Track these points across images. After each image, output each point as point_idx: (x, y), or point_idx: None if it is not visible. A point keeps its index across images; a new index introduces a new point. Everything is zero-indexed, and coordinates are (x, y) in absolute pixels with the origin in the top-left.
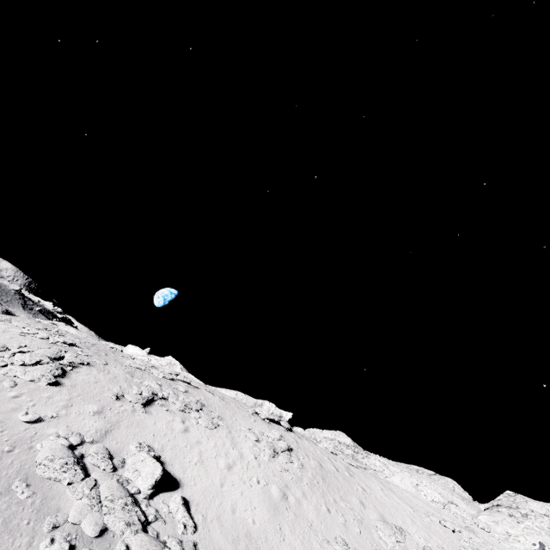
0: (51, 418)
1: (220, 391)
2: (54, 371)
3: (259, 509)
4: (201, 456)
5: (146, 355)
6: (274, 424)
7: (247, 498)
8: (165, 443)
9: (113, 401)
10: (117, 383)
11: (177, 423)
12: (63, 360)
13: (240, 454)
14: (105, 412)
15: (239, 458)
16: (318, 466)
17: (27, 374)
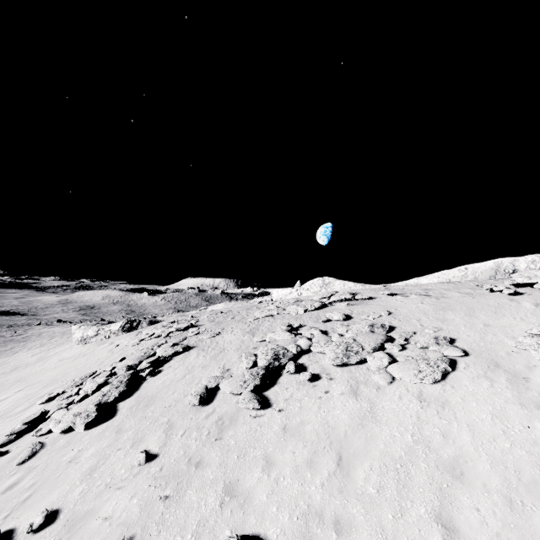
0: (33, 533)
1: (416, 283)
2: (111, 393)
3: None
4: (451, 519)
5: (294, 291)
6: None
7: None
8: (312, 502)
9: (198, 409)
10: (220, 362)
11: (338, 403)
12: (142, 363)
13: None
14: (168, 449)
15: None
16: None
17: (62, 420)
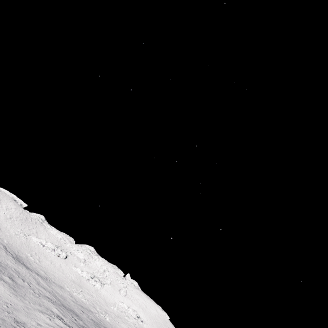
0: None
1: None
2: None
3: (2, 217)
4: None
5: None
6: (17, 205)
7: (0, 214)
8: None
9: None
10: None
11: None
12: None
13: (2, 206)
14: None
15: (1, 207)
16: (26, 218)
17: None
